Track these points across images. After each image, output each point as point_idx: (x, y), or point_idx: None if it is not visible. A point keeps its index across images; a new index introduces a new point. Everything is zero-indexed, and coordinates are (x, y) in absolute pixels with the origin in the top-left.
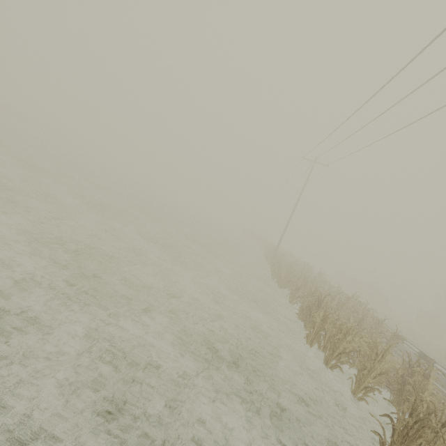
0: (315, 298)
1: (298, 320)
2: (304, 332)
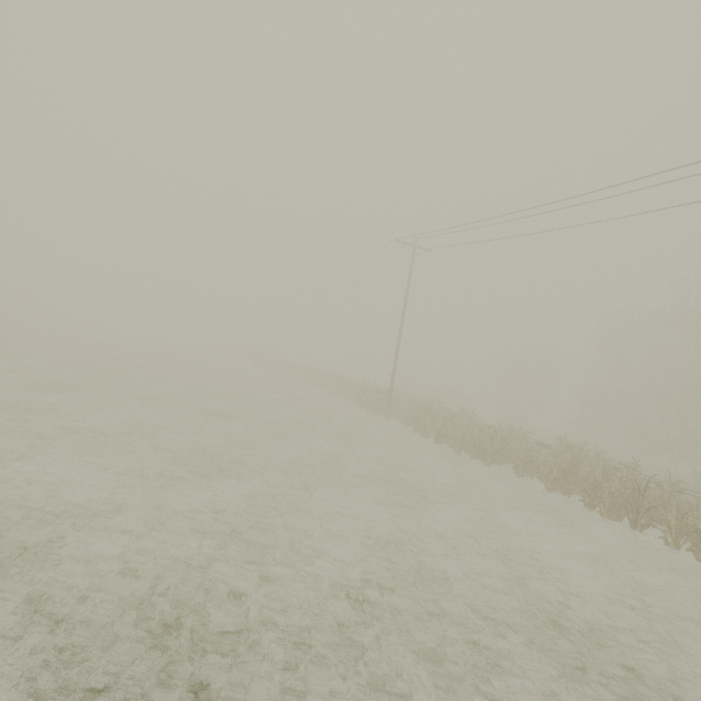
0: (598, 477)
1: (602, 519)
2: (635, 536)
